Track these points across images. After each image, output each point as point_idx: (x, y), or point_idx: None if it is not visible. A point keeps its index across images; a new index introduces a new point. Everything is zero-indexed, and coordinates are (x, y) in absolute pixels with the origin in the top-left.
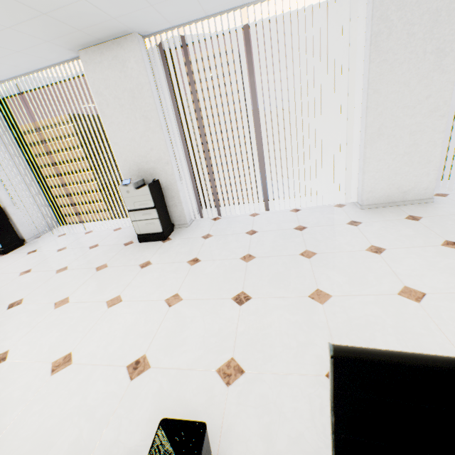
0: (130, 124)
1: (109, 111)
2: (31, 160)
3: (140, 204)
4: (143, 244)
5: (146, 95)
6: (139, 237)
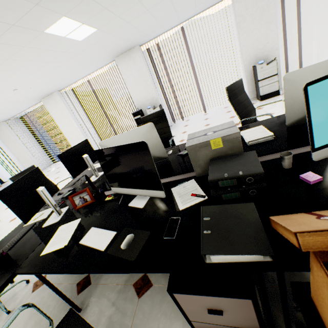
0: (256, 30)
1: (244, 25)
2: (161, 82)
3: (267, 74)
4: (266, 100)
5: (271, 8)
6: (262, 97)
